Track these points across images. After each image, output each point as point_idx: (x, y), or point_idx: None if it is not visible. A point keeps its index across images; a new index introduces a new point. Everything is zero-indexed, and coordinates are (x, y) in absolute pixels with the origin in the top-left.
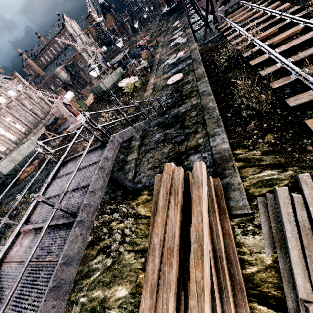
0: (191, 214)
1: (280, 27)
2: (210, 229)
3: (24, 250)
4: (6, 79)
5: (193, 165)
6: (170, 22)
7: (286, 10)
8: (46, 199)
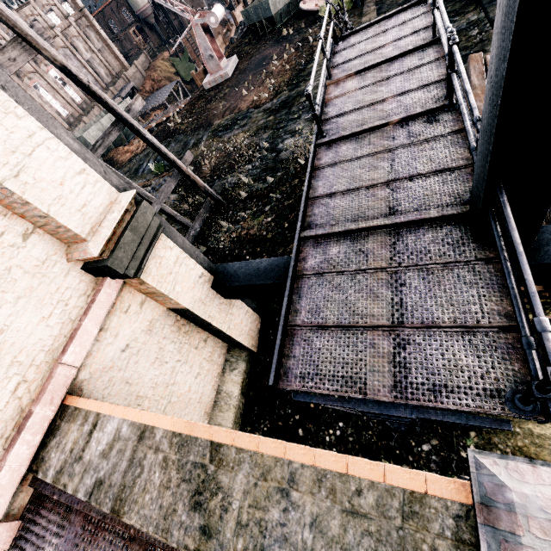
0: None
1: None
2: None
3: (356, 84)
4: None
5: None
6: None
7: None
8: (343, 63)
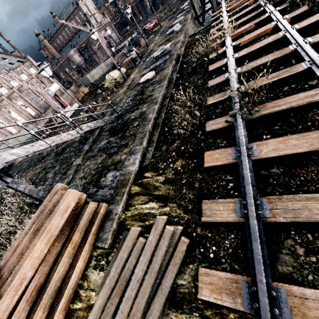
0: (29, 246)
1: (257, 22)
2: (56, 260)
3: None
4: (19, 63)
5: (65, 192)
6: (183, 2)
7: (270, 0)
8: None
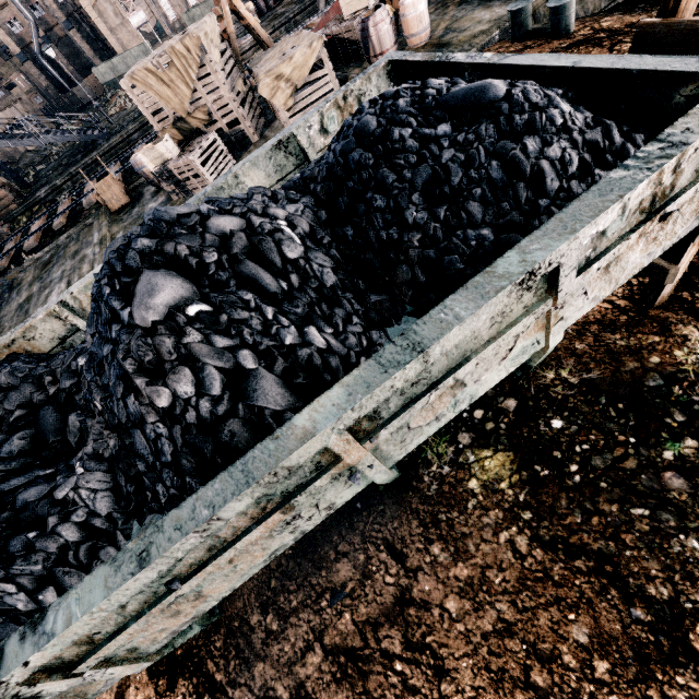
0: None
1: None
2: None
3: None
4: None
5: None
6: None
7: None
8: None
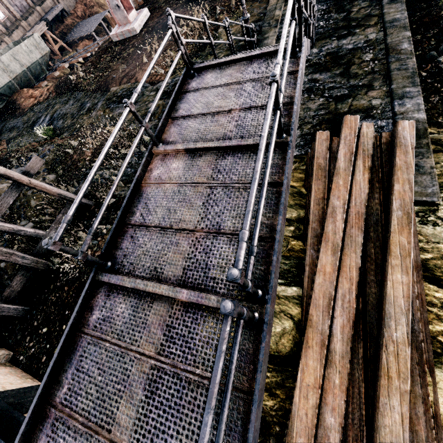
0: (394, 181)
1: None
2: None
3: (180, 172)
4: None
5: (399, 123)
6: None
7: None
8: (183, 117)
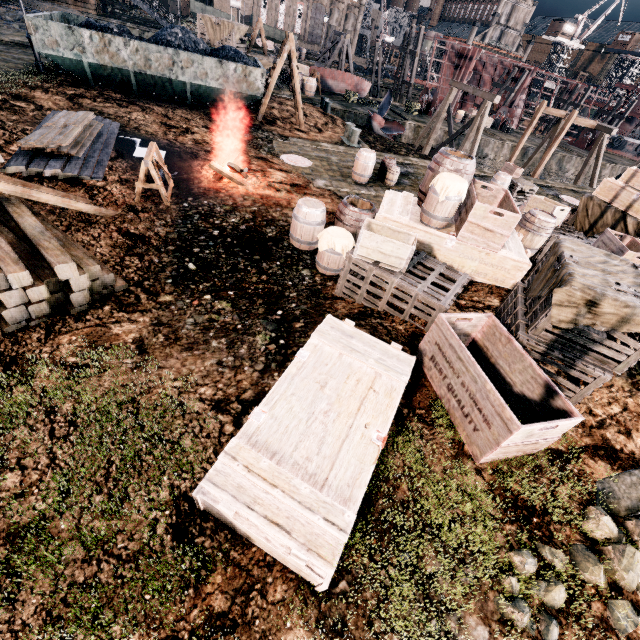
0: None
1: None
2: None
3: None
4: None
5: None
6: None
7: None
8: None
